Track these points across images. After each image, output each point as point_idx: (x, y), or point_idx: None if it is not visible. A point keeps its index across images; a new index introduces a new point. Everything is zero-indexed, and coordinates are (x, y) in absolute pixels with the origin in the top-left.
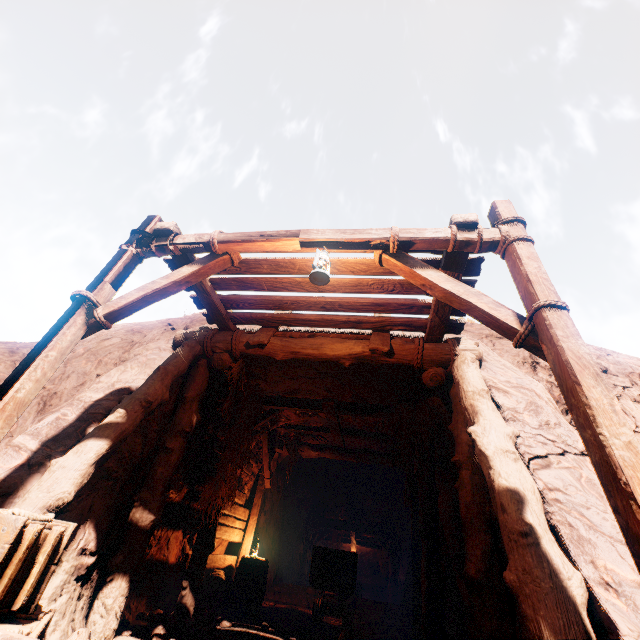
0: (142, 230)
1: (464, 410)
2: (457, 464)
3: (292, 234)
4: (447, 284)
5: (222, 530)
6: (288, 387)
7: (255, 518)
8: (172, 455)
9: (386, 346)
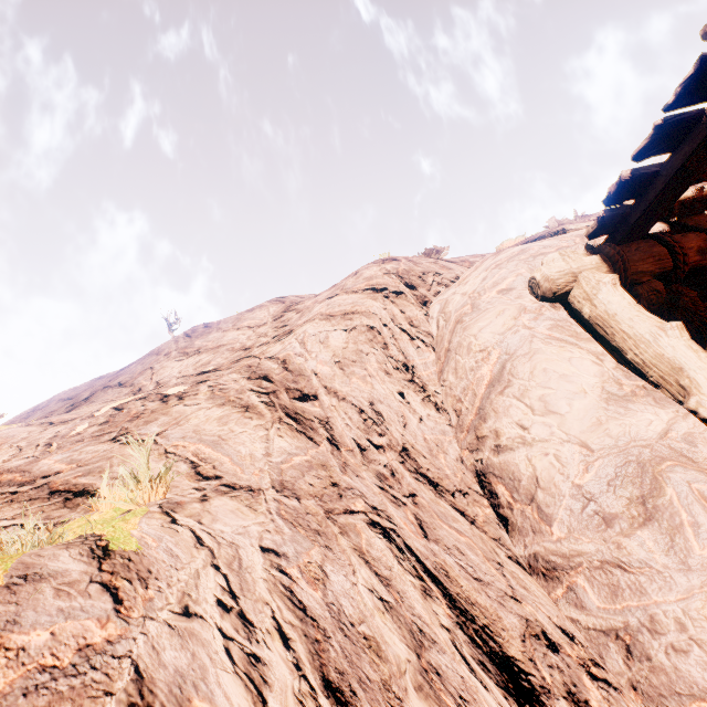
0: None
1: None
2: None
3: None
4: None
5: None
6: None
7: None
8: None
9: None
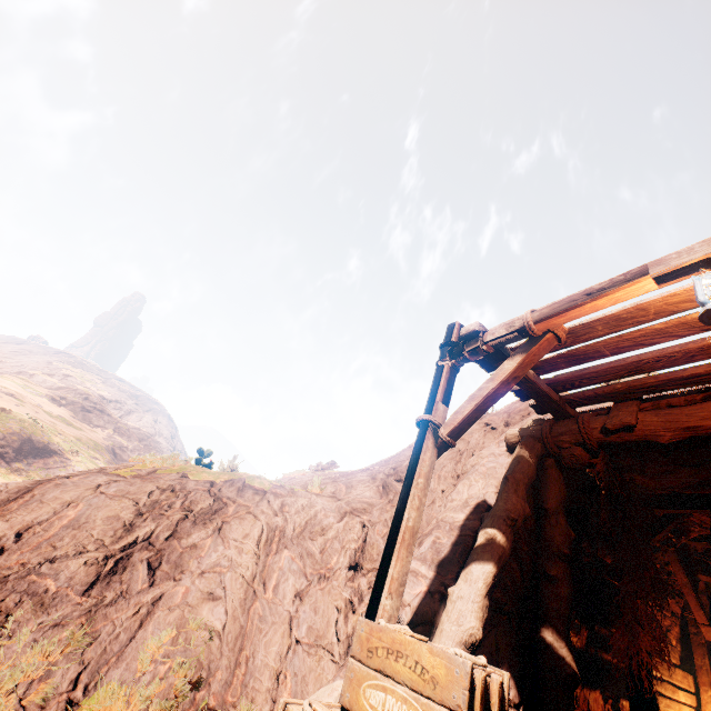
0: (448, 341)
1: None
2: None
3: (635, 275)
4: None
5: (661, 703)
6: (687, 478)
7: (710, 692)
8: (559, 585)
9: None
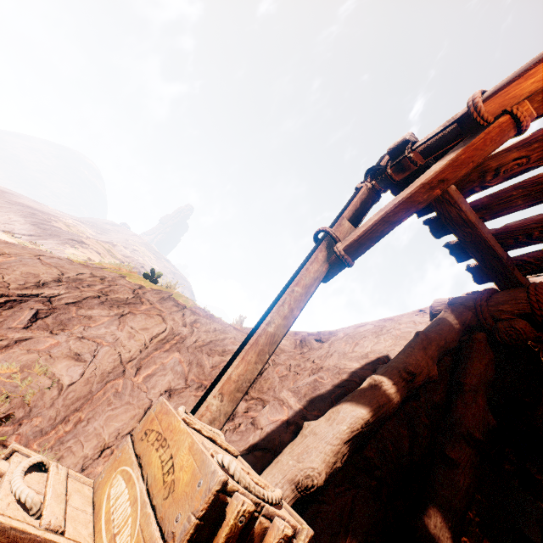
0: (375, 166)
1: None
2: None
3: None
4: None
5: None
6: None
7: None
8: (457, 472)
9: None
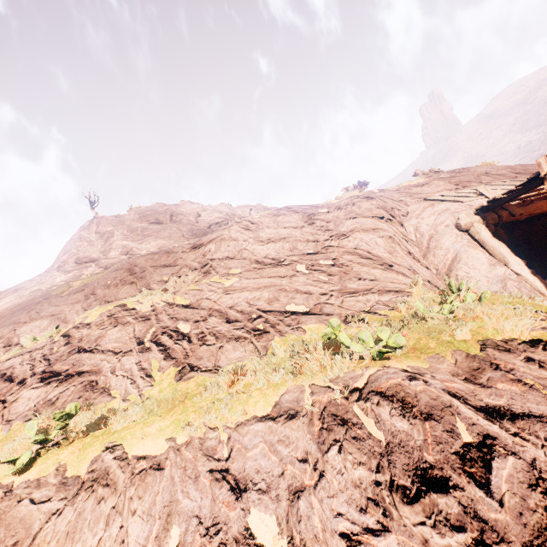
0: None
1: None
2: None
3: None
4: None
5: None
6: None
7: None
8: None
9: None
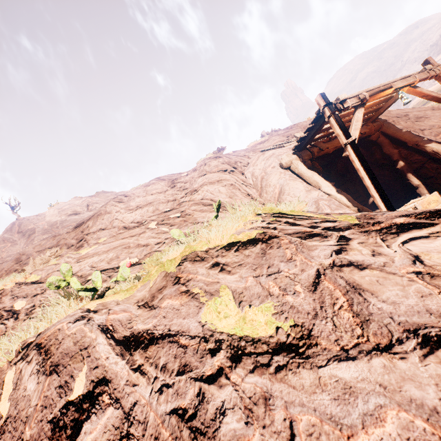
0: (332, 102)
1: (404, 140)
2: (397, 160)
3: (390, 87)
4: (432, 93)
5: None
6: None
7: None
8: None
9: (367, 130)
